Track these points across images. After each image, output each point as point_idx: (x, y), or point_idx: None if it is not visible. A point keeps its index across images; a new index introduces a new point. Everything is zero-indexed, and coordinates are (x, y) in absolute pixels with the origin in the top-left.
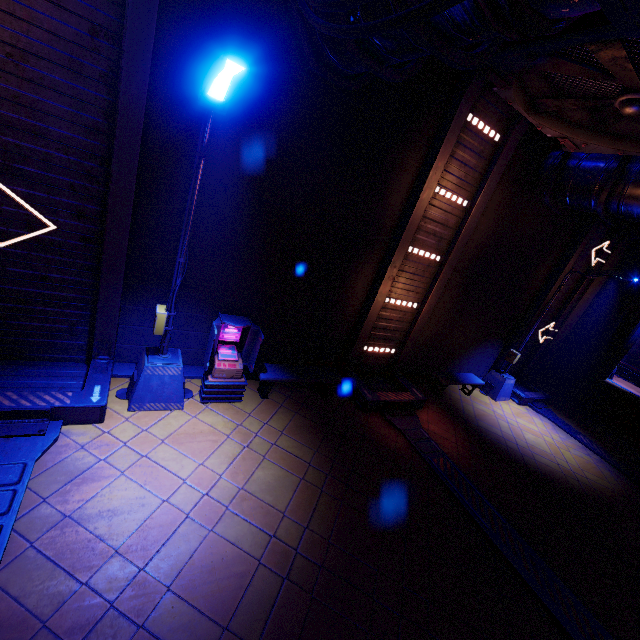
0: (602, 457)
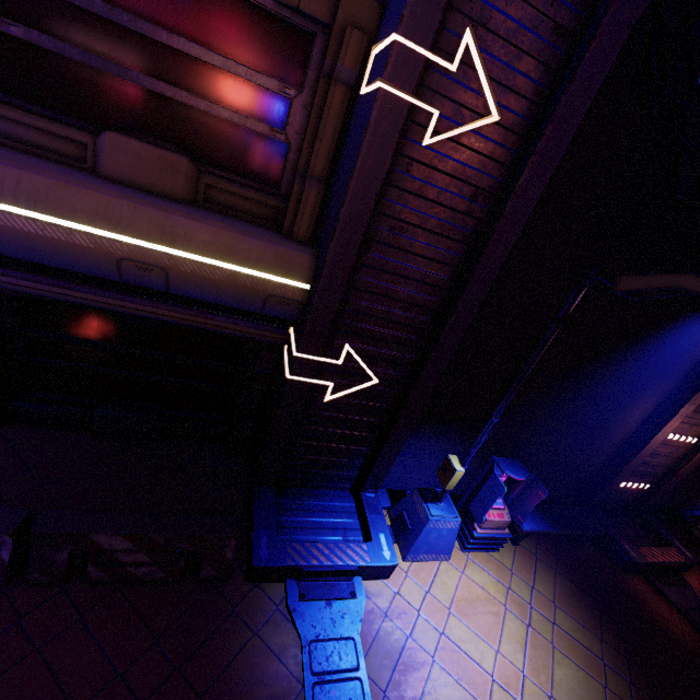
0: None
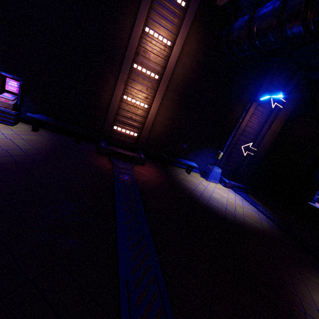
0: (268, 217)
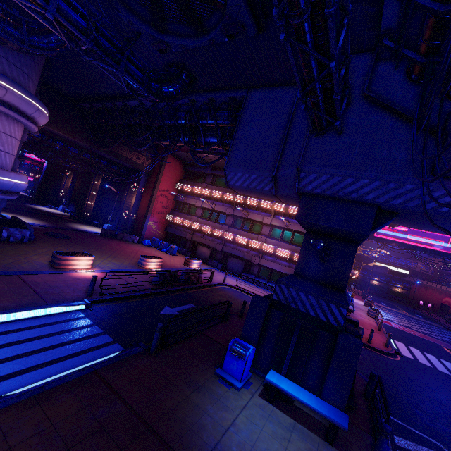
0: None
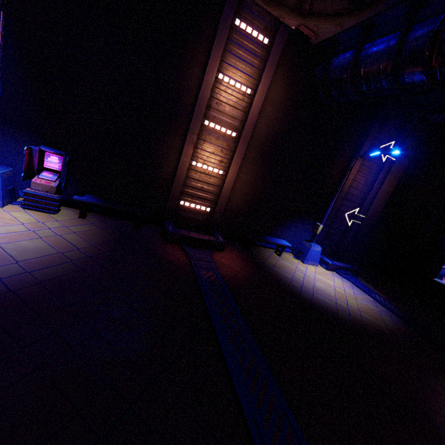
0: (389, 309)
